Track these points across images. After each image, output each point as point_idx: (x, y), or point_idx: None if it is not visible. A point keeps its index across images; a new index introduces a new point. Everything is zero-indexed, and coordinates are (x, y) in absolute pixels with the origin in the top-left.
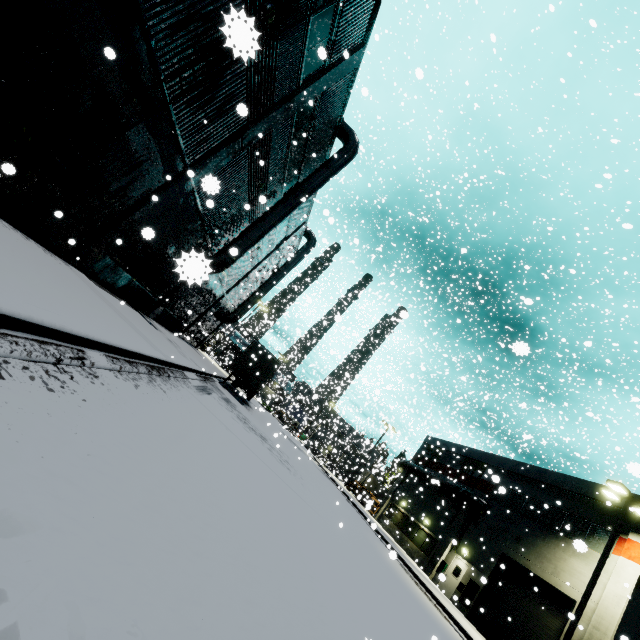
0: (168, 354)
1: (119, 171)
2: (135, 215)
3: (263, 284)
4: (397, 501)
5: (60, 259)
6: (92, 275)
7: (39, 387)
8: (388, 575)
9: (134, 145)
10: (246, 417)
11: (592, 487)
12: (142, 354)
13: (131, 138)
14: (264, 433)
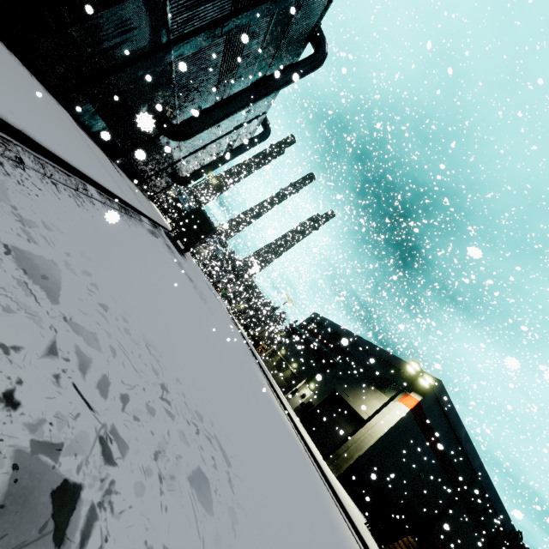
0: (131, 199)
1: (112, 32)
2: (119, 74)
3: (216, 159)
4: (279, 349)
5: (53, 97)
6: (74, 116)
7: (74, 202)
8: (253, 377)
9: (128, 12)
10: (181, 263)
11: (404, 364)
12: (116, 195)
13: (127, 6)
14: (192, 277)
